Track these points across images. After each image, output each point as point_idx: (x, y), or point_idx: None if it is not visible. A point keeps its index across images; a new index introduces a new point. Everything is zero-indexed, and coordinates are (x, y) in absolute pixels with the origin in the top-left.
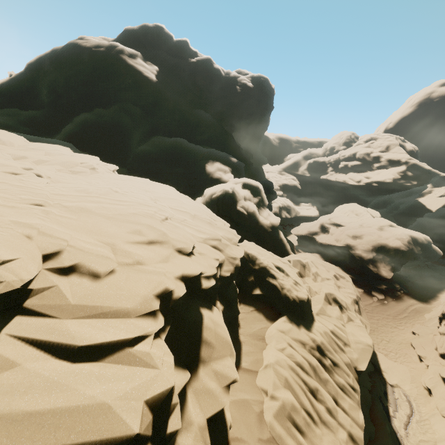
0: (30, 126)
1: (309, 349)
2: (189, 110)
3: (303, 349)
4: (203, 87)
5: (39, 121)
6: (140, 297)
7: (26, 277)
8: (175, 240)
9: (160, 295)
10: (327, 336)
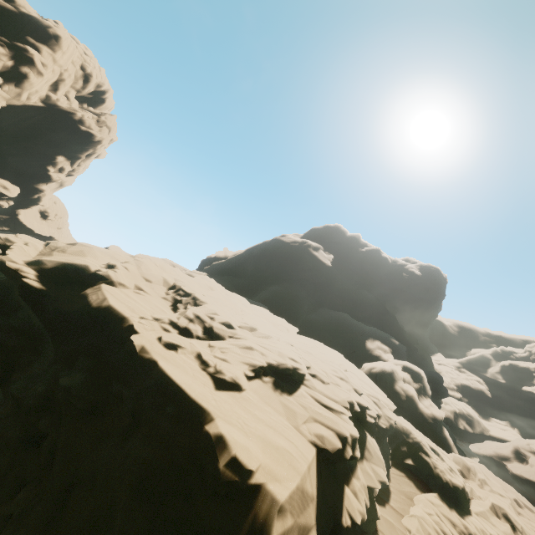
0: (238, 289)
1: (460, 532)
2: (354, 289)
3: (452, 527)
4: (369, 270)
5: (244, 286)
6: (341, 398)
7: (306, 371)
8: (353, 383)
9: (349, 403)
10: (485, 534)
